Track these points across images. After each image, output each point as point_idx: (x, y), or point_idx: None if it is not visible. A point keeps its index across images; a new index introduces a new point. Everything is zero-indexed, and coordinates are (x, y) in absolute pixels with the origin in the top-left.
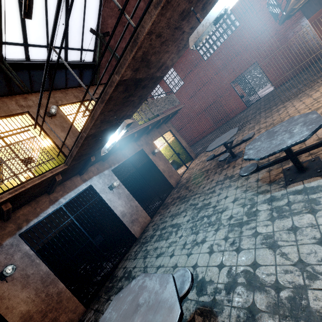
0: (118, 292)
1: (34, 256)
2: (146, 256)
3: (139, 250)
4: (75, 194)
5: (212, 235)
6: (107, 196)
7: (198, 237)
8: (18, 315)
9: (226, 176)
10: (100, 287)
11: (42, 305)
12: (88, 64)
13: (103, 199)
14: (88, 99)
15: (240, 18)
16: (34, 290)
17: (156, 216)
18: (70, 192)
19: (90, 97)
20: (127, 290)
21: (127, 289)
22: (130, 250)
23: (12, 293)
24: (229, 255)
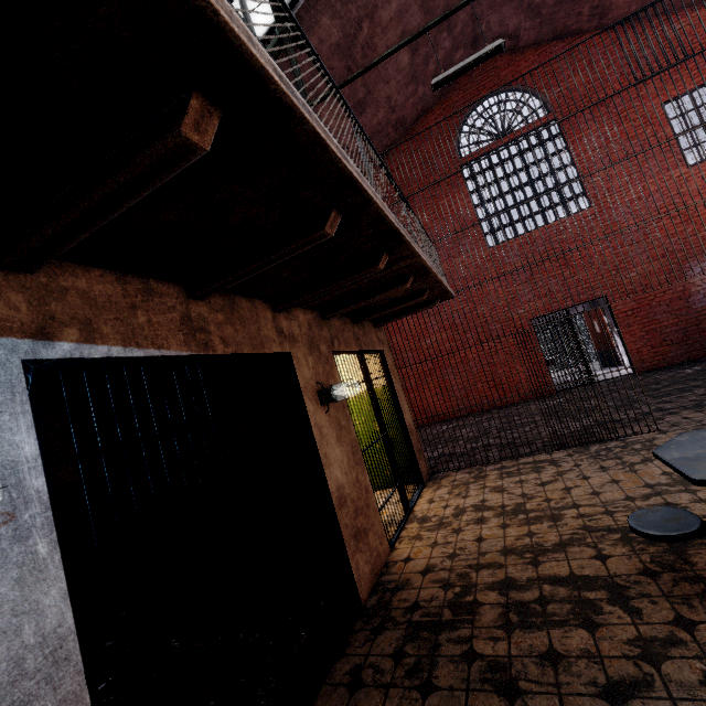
0: None
1: None
2: None
3: None
4: None
5: None
6: None
7: None
8: None
9: None
10: None
11: None
12: None
13: None
14: None
15: (594, 195)
16: None
17: None
18: None
19: None
20: None
21: None
22: None
23: None
24: None
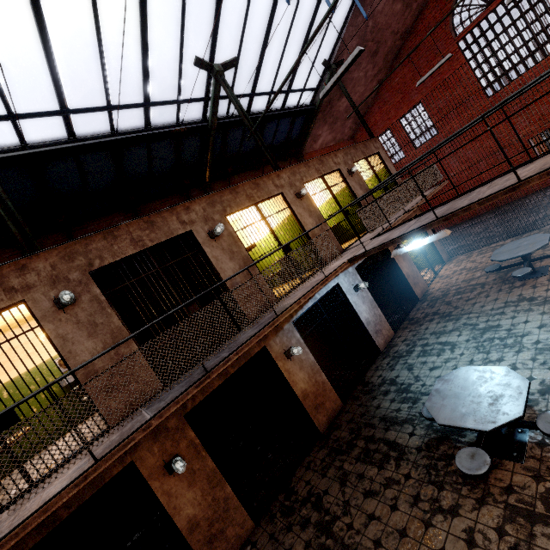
0: (385, 393)
1: (304, 345)
2: (411, 368)
3: (394, 363)
4: (326, 291)
5: (512, 355)
6: (352, 299)
7: (491, 356)
8: (300, 390)
9: (522, 298)
10: (351, 389)
11: (313, 388)
12: (307, 109)
13: (349, 301)
14: (328, 172)
15: None
16: (307, 373)
17: (403, 331)
18: (322, 288)
19: (329, 169)
20: (451, 375)
21: (451, 375)
22: (376, 362)
23: (294, 370)
24: (539, 371)
